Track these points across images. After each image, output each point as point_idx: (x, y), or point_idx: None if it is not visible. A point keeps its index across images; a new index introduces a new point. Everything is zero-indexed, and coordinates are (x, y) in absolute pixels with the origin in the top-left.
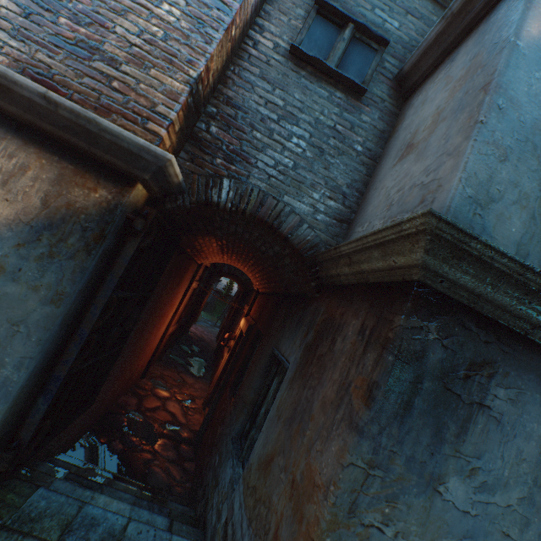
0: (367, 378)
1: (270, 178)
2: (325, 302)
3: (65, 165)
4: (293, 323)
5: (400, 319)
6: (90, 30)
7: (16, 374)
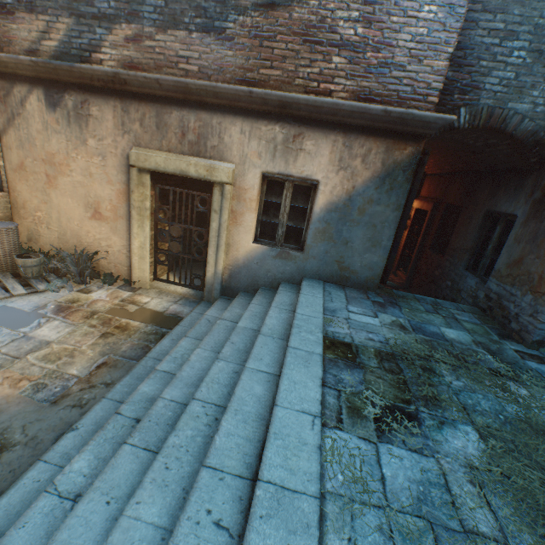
0: None
1: (495, 95)
2: None
3: (387, 141)
4: (509, 191)
5: None
6: (383, 53)
7: (388, 243)
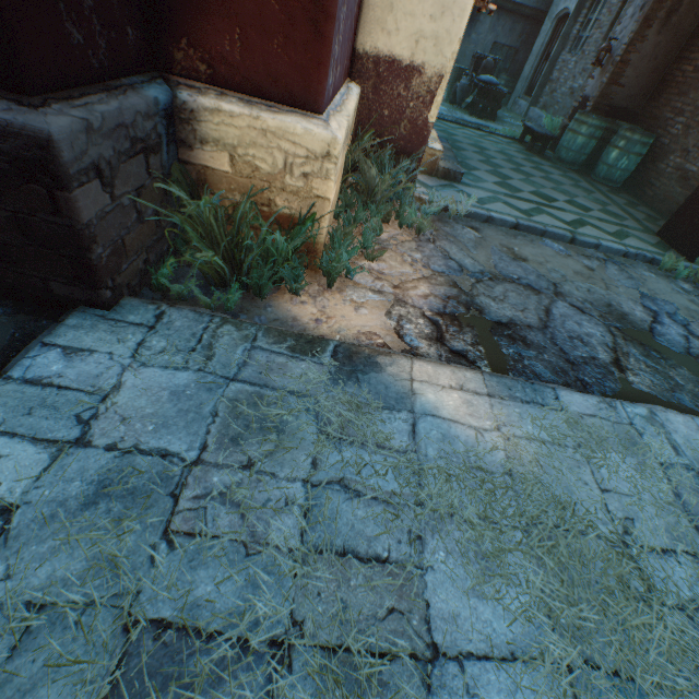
0: None
1: None
2: None
3: None
4: None
5: None
6: None
7: None
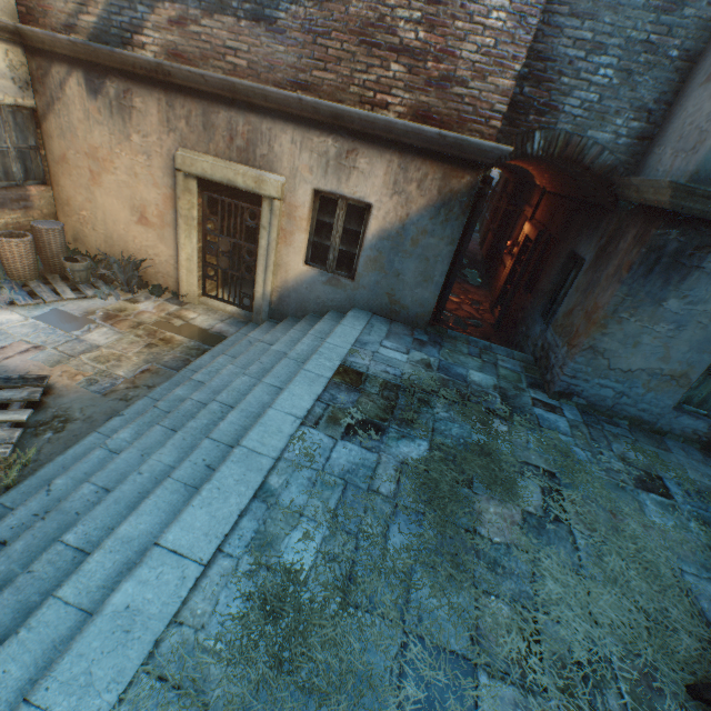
0: (630, 261)
1: (575, 119)
2: (617, 215)
3: (445, 167)
4: (589, 231)
5: (653, 231)
6: (445, 64)
7: (440, 280)
